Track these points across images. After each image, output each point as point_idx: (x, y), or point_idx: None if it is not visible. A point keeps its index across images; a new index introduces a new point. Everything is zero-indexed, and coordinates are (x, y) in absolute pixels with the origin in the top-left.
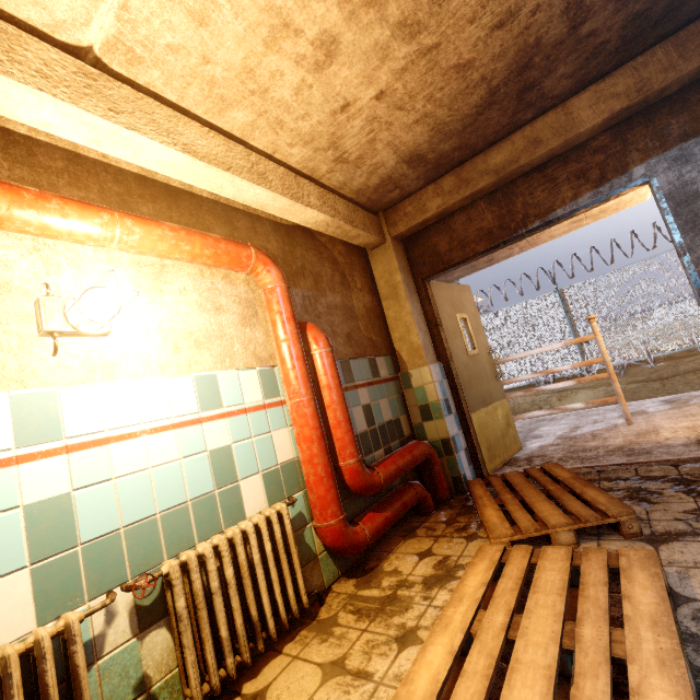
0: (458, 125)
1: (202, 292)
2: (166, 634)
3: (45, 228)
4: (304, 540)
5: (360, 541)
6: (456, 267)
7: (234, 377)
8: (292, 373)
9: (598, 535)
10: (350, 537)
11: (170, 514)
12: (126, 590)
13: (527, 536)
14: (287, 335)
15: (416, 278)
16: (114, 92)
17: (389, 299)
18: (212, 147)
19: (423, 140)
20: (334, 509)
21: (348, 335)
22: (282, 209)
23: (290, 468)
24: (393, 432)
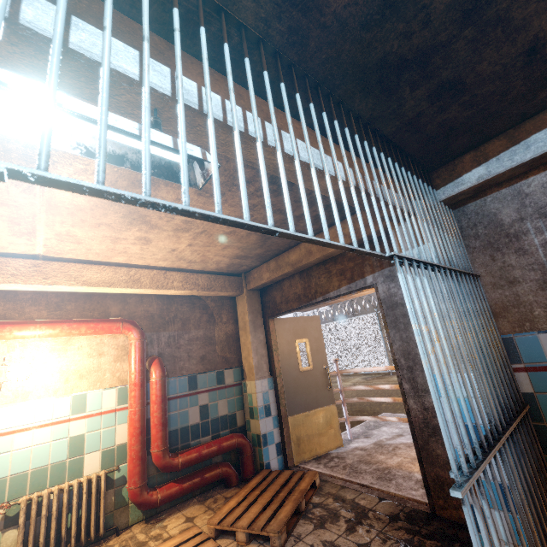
0: (255, 245)
1: (93, 346)
2: (17, 533)
3: (3, 338)
4: (121, 493)
5: (151, 502)
6: (285, 314)
7: (99, 394)
8: (131, 393)
9: (266, 540)
10: (143, 498)
11: (37, 471)
12: (0, 507)
13: (223, 528)
14: (133, 371)
15: (265, 315)
16: (49, 268)
17: (242, 330)
18: (103, 276)
19: (238, 252)
20: (136, 479)
21: (203, 356)
22: (154, 292)
23: (124, 448)
24: (225, 423)
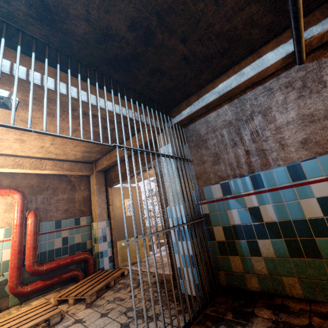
0: (94, 145)
1: None
2: None
3: None
4: (4, 289)
5: (23, 292)
6: (116, 184)
7: None
8: (13, 230)
9: (85, 302)
10: (18, 290)
11: None
12: None
13: (62, 298)
14: (16, 217)
15: (107, 186)
16: None
17: (93, 194)
18: None
19: (85, 149)
20: (13, 279)
21: (66, 209)
22: (33, 171)
23: (8, 263)
24: (79, 247)
